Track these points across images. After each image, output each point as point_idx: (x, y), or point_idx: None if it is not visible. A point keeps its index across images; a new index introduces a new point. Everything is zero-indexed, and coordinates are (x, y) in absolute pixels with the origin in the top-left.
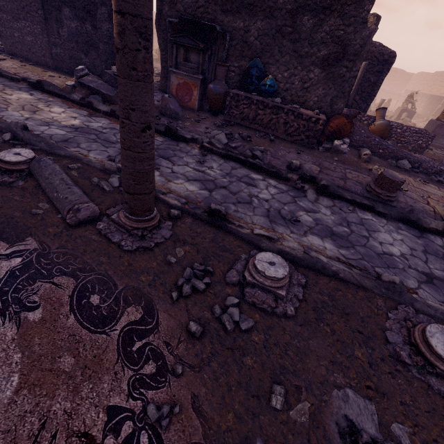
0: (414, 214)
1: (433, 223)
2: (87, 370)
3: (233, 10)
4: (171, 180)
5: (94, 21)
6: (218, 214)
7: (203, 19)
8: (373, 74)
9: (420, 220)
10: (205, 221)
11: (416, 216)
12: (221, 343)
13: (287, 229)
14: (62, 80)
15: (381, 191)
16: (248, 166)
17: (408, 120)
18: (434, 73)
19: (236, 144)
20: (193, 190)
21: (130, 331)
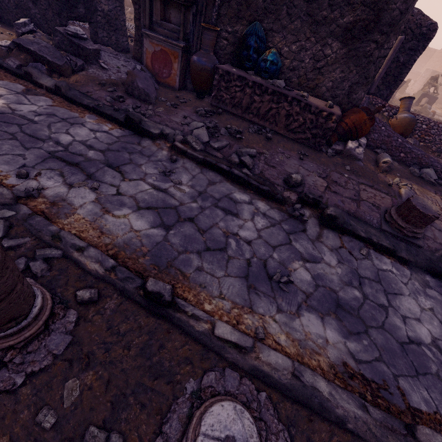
0: None
1: None
2: None
3: None
4: (111, 209)
5: None
6: (158, 300)
7: None
8: (404, 52)
9: None
10: (140, 304)
11: None
12: None
13: (272, 303)
14: (2, 38)
15: (405, 224)
16: (232, 179)
17: (429, 107)
18: None
19: (219, 144)
20: (141, 228)
21: None
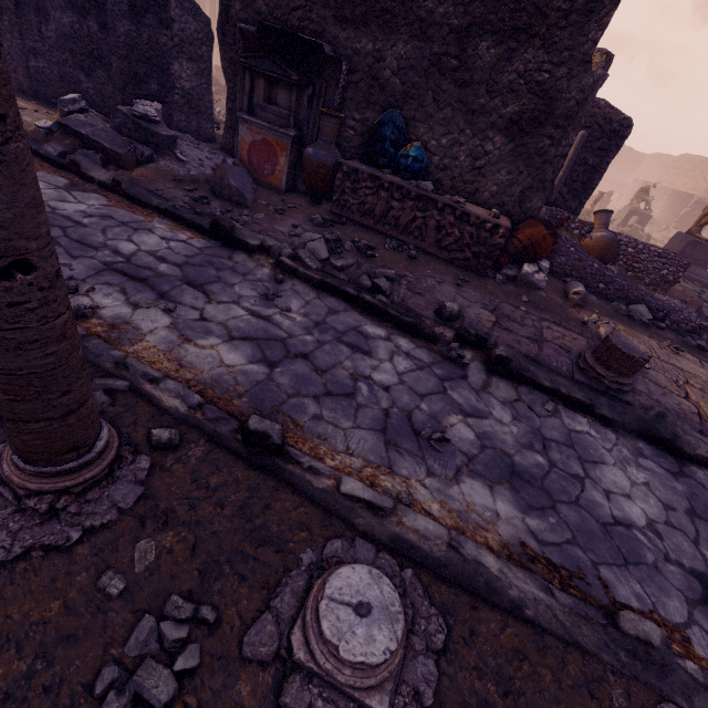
0: (666, 424)
1: (703, 447)
2: None
3: (356, 18)
4: (193, 337)
5: (102, 16)
6: (264, 443)
7: (302, 31)
8: (593, 153)
9: (678, 440)
10: (236, 453)
11: (671, 429)
12: None
13: (420, 464)
14: (37, 117)
15: (605, 372)
16: (362, 307)
17: (640, 228)
18: (678, 157)
19: (344, 262)
20: (235, 363)
21: None
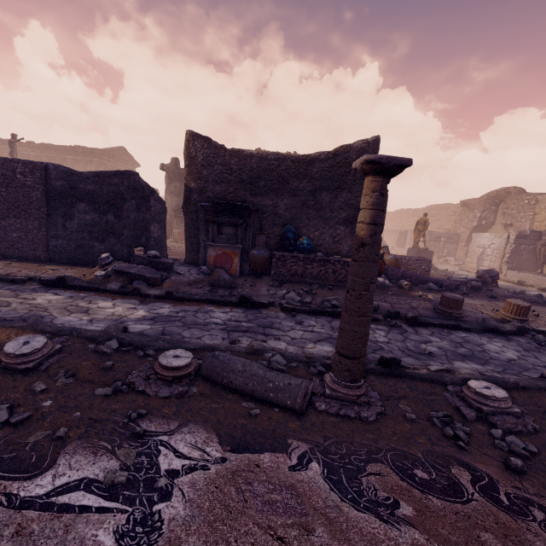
0: (488, 323)
1: (507, 326)
2: (510, 538)
3: (261, 193)
4: (302, 346)
5: (118, 212)
6: (395, 362)
7: (234, 201)
8: None
9: (497, 327)
10: (384, 374)
11: (491, 324)
12: (541, 470)
13: (435, 361)
14: (73, 272)
15: (451, 310)
16: (338, 316)
17: None
18: None
19: (310, 299)
20: (331, 350)
21: (483, 490)
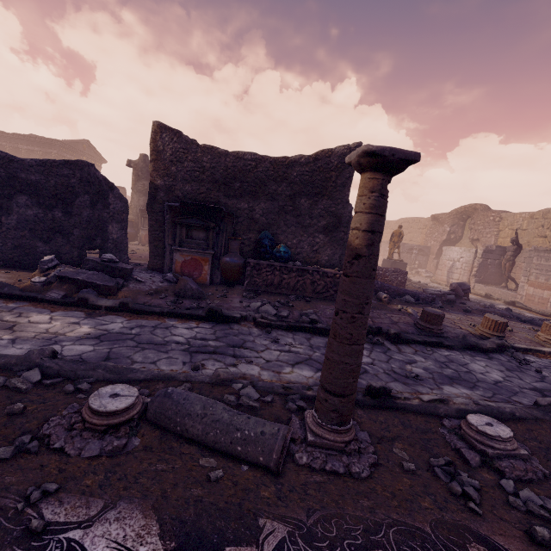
0: (469, 340)
1: (488, 343)
2: None
3: (236, 195)
4: (278, 370)
5: (67, 208)
6: (385, 392)
7: (205, 202)
8: None
9: (478, 344)
10: (372, 406)
11: (472, 341)
12: None
13: (423, 387)
14: (6, 277)
15: (432, 326)
16: (317, 332)
17: None
18: None
19: (286, 313)
20: (311, 375)
21: None
